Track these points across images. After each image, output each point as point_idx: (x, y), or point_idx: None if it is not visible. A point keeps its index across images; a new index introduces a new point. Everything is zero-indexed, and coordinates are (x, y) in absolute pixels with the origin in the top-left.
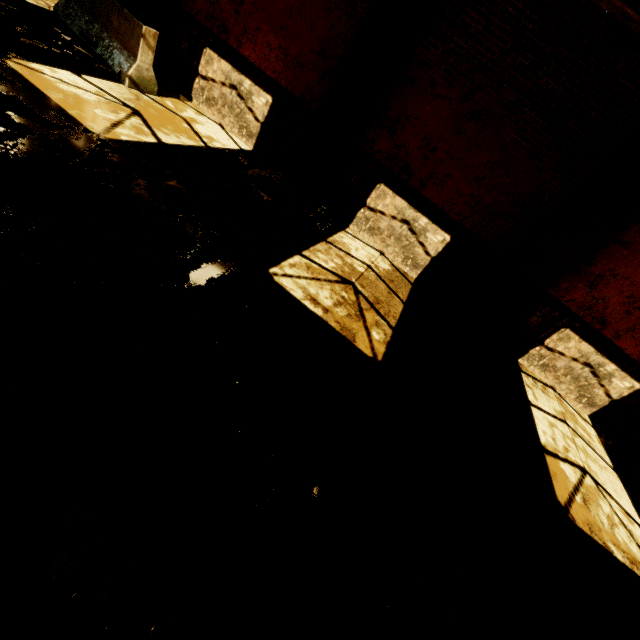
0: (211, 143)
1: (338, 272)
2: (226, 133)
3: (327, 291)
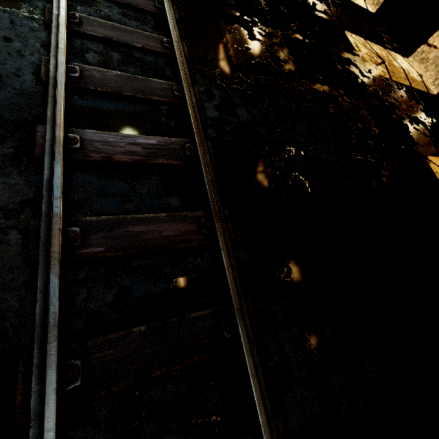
0: (353, 0)
1: (379, 55)
2: (364, 3)
3: (366, 51)
